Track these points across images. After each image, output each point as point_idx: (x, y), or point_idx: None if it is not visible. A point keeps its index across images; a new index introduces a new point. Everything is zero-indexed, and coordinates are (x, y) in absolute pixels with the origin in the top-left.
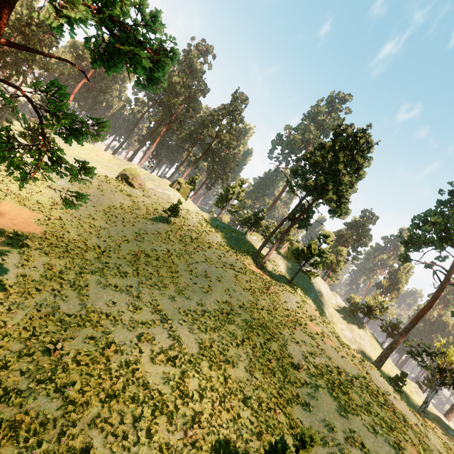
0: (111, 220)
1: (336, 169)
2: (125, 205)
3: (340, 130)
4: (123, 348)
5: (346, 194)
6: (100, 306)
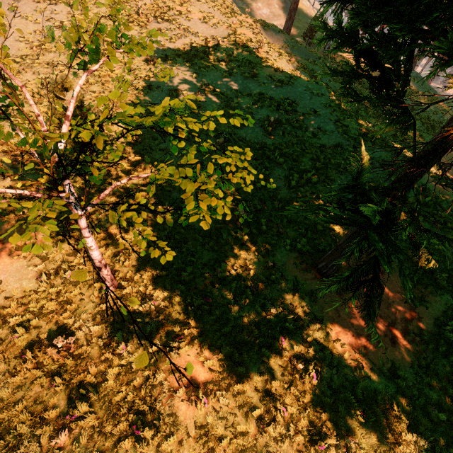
0: None
1: None
2: None
3: None
4: None
5: None
6: None
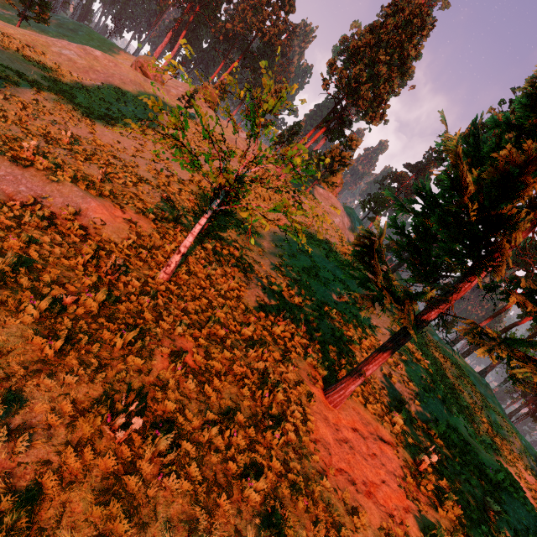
0: (121, 100)
1: (376, 58)
2: (137, 91)
3: (396, 7)
4: (123, 160)
5: (384, 92)
6: (106, 140)
